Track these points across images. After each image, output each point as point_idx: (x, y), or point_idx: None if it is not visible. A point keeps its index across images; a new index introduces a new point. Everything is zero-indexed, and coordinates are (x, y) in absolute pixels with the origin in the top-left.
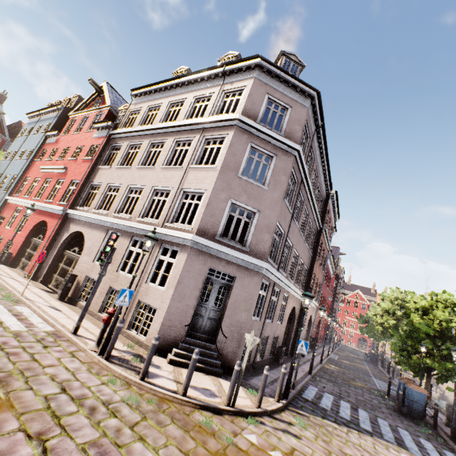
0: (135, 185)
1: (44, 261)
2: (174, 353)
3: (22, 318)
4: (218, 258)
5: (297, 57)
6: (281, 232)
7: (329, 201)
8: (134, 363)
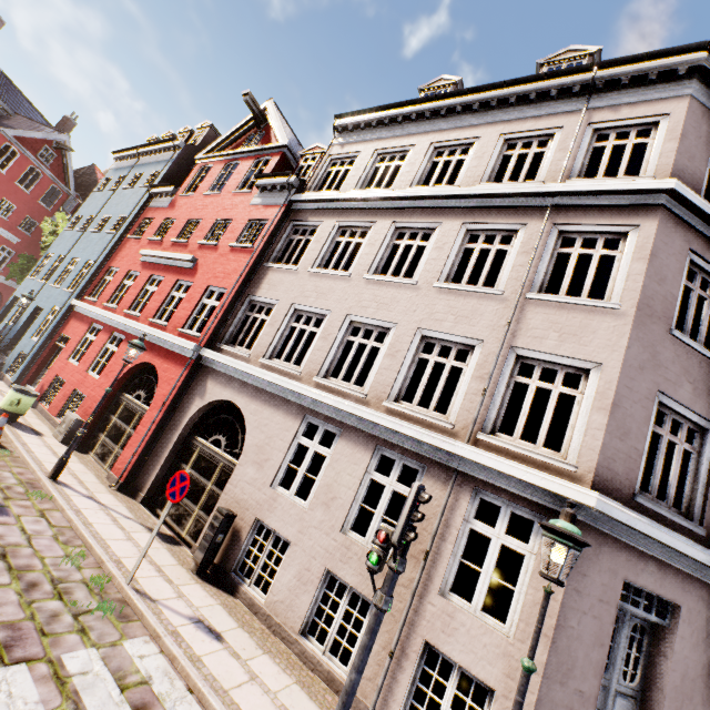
0: (364, 318)
1: (150, 453)
2: None
3: None
4: (640, 553)
5: None
6: None
7: None
8: None
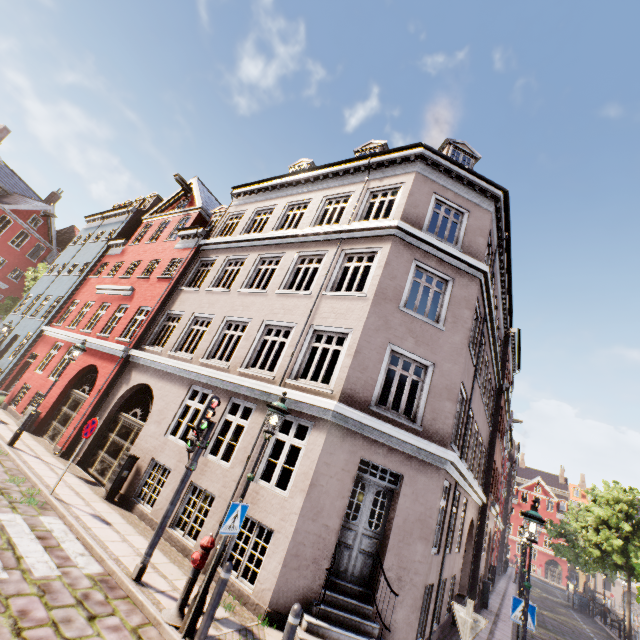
0: (235, 317)
1: None
2: (306, 626)
3: (51, 545)
4: (374, 441)
5: (468, 147)
6: (461, 397)
7: (509, 344)
8: None
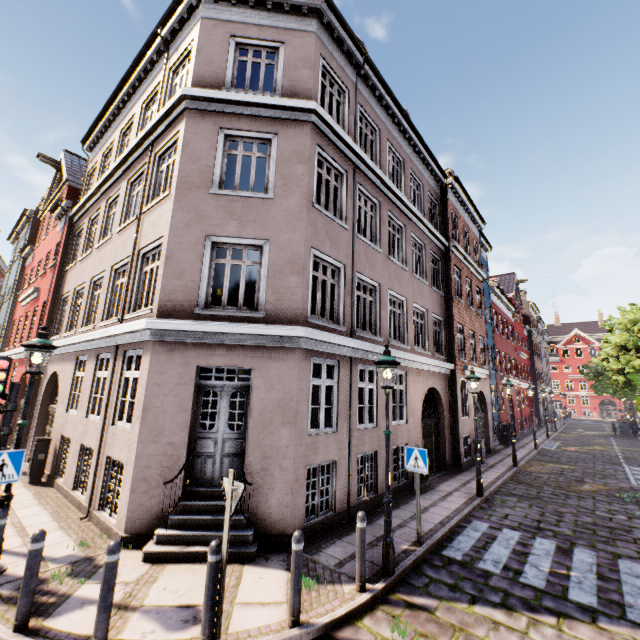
0: (97, 276)
1: (29, 429)
2: (156, 539)
3: None
4: (209, 345)
5: None
6: (336, 268)
7: (449, 199)
8: (48, 584)
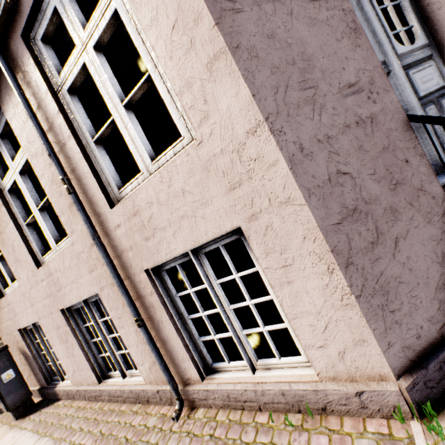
0: None
1: None
2: None
3: None
4: None
5: None
6: None
7: None
8: None
